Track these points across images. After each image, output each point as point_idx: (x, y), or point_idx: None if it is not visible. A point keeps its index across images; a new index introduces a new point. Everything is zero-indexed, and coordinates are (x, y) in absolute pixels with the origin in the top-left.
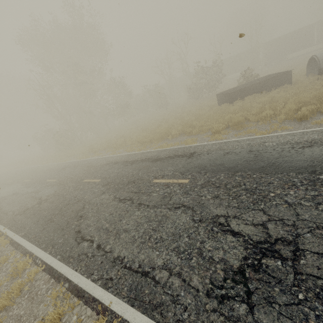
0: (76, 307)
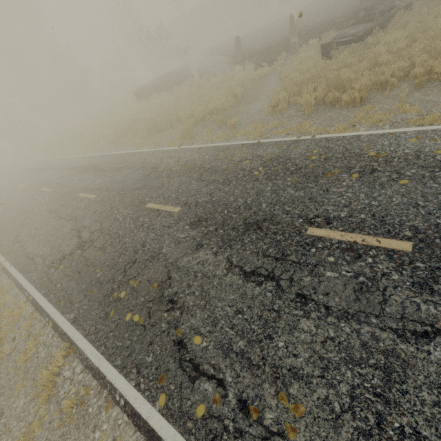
0: None
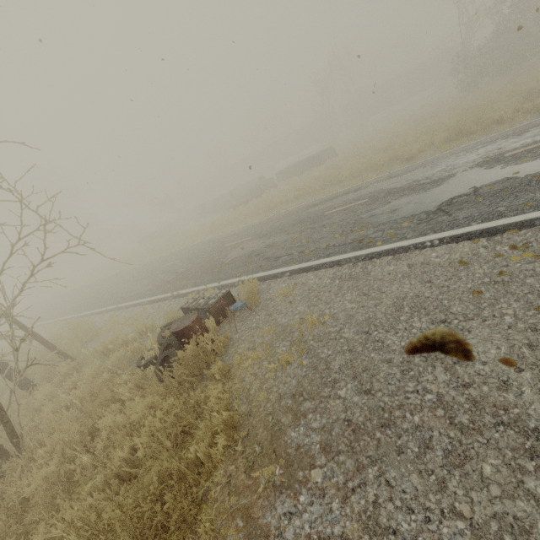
0: None
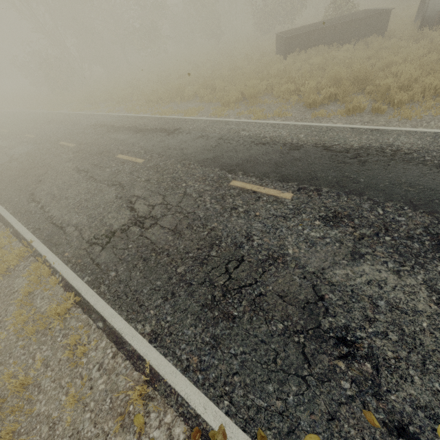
0: (13, 242)
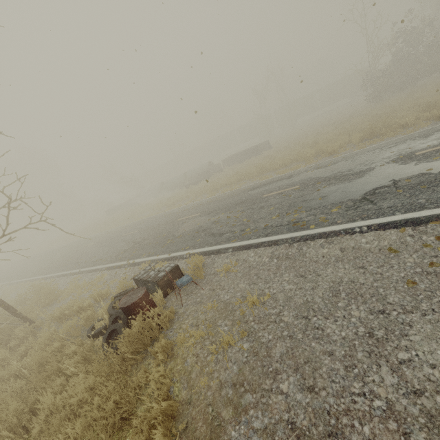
0: None
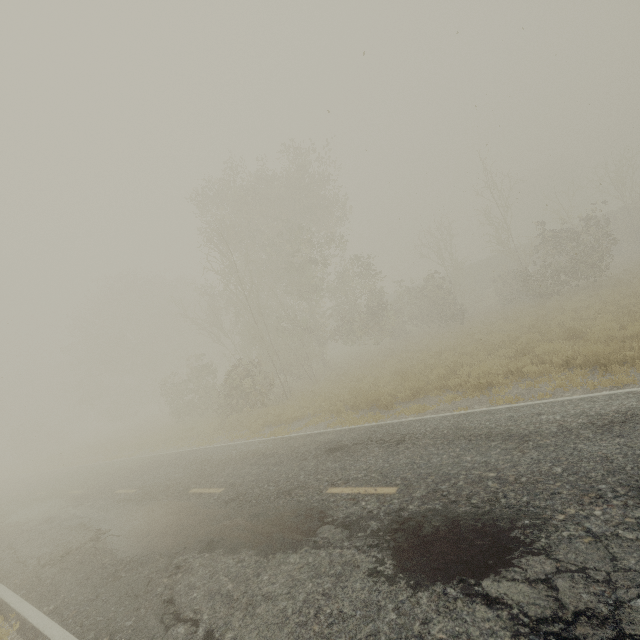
0: None
